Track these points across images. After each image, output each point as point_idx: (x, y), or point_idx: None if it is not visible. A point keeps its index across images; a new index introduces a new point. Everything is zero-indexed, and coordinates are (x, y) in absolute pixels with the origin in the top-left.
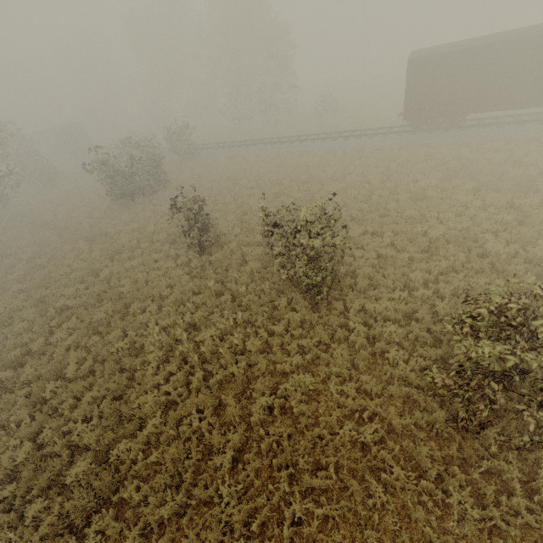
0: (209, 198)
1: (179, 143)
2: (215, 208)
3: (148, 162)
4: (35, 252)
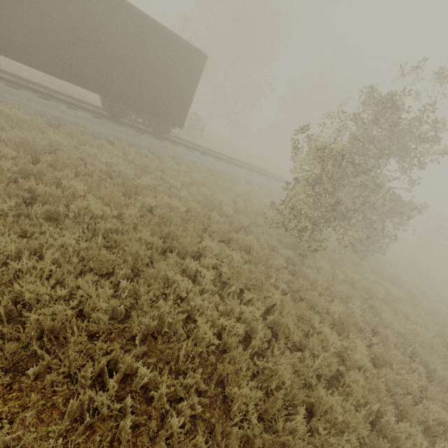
0: None
1: None
2: None
3: None
4: None
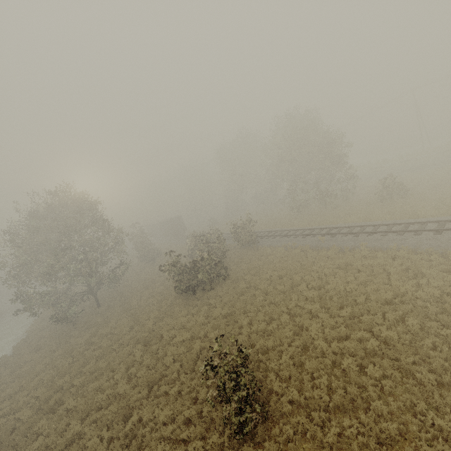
0: (263, 306)
1: (242, 235)
2: (268, 327)
3: (211, 260)
4: (105, 349)
